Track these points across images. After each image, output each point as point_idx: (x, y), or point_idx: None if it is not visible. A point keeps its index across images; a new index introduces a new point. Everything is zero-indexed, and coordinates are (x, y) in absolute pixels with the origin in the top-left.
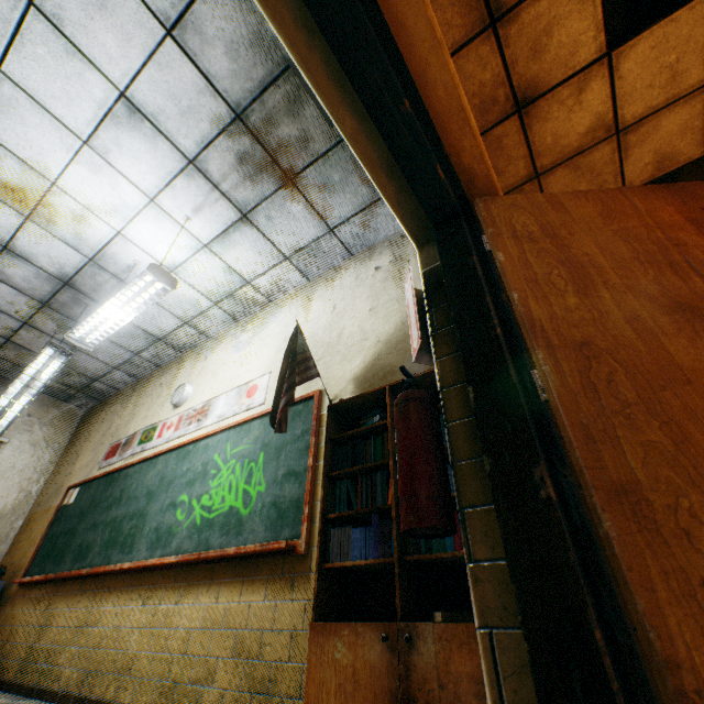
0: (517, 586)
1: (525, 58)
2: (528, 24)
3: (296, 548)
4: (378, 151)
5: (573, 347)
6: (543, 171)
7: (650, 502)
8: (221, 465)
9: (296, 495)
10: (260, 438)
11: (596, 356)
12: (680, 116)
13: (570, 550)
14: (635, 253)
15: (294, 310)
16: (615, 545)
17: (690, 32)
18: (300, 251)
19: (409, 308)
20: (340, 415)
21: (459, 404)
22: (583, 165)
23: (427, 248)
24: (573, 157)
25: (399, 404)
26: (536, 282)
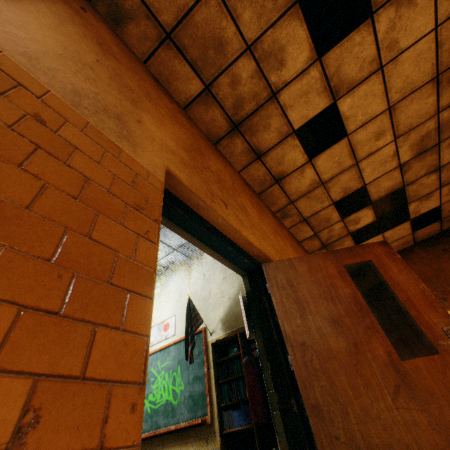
0: (289, 445)
1: (275, 166)
2: (274, 156)
3: (206, 421)
4: (221, 256)
5: (299, 345)
6: (294, 200)
7: (322, 409)
8: (156, 375)
9: (201, 390)
10: (176, 357)
11: (307, 349)
12: (347, 175)
13: (302, 430)
14: (320, 293)
15: (182, 275)
16: (312, 428)
17: (340, 151)
18: (182, 245)
19: (242, 311)
20: (217, 345)
21: (266, 364)
22: (311, 196)
23: (246, 278)
24: (306, 194)
25: (245, 365)
26: (286, 312)
